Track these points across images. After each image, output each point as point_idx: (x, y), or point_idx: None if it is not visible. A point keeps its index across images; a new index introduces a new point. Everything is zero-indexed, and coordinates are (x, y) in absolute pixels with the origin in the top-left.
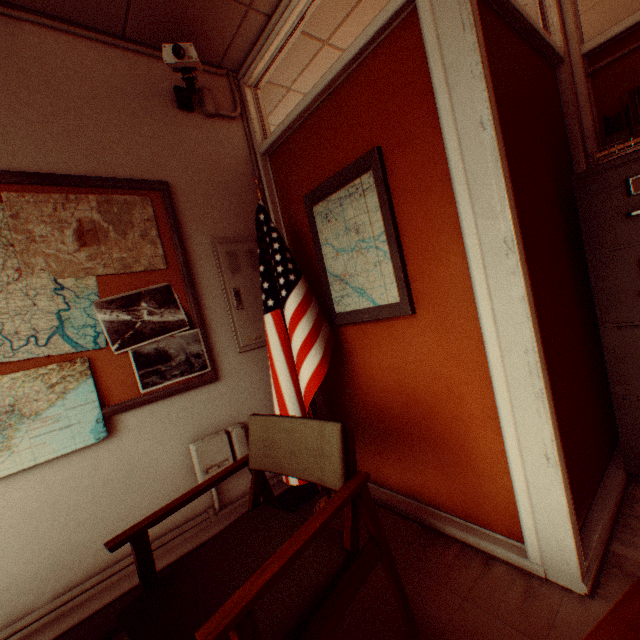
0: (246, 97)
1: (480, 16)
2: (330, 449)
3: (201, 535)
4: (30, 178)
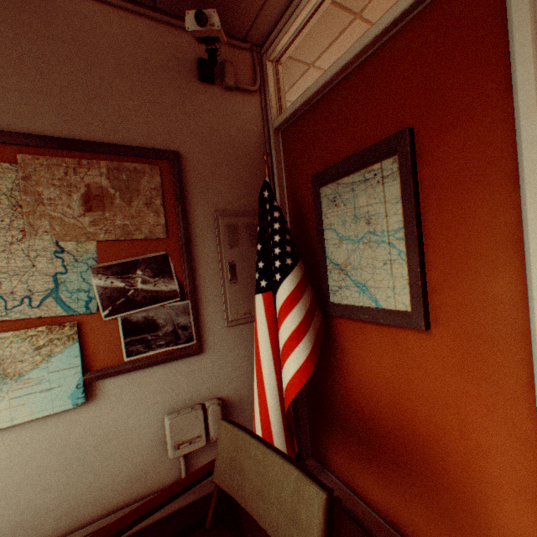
0: (266, 71)
1: None
2: (307, 521)
3: (164, 508)
4: (46, 141)
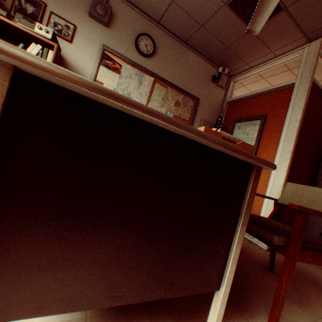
0: (230, 84)
1: (312, 94)
2: None
3: None
4: (174, 86)
